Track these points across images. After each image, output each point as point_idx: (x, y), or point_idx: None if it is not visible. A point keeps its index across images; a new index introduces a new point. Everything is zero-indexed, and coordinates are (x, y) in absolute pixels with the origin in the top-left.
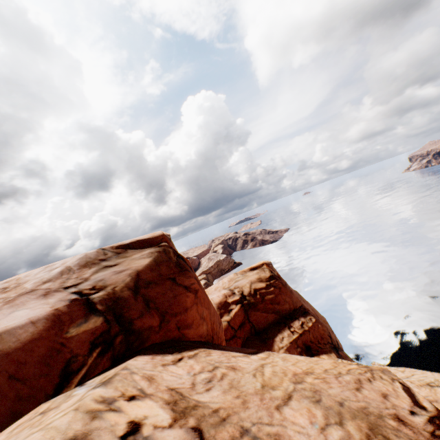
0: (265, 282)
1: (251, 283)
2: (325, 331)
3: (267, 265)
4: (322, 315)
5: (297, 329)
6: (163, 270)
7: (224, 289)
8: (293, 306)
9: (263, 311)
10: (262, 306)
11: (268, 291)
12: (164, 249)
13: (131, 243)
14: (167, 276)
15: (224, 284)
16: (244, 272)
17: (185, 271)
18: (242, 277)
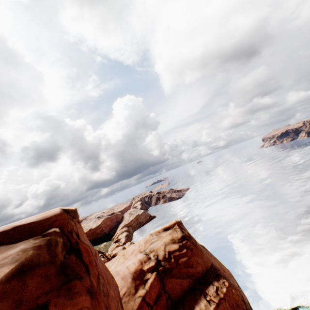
0: (178, 243)
1: (165, 245)
2: (239, 296)
3: (178, 224)
4: (227, 268)
5: (213, 297)
6: (31, 288)
7: (140, 253)
8: (205, 267)
9: (178, 276)
10: (177, 271)
11: (181, 253)
12: (49, 241)
13: (0, 232)
14: (33, 301)
15: (140, 246)
16: (158, 233)
17: (71, 281)
18: (157, 238)
